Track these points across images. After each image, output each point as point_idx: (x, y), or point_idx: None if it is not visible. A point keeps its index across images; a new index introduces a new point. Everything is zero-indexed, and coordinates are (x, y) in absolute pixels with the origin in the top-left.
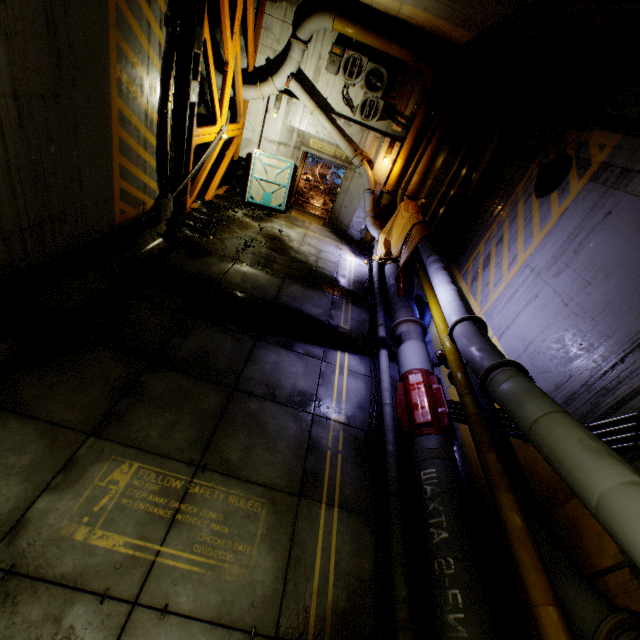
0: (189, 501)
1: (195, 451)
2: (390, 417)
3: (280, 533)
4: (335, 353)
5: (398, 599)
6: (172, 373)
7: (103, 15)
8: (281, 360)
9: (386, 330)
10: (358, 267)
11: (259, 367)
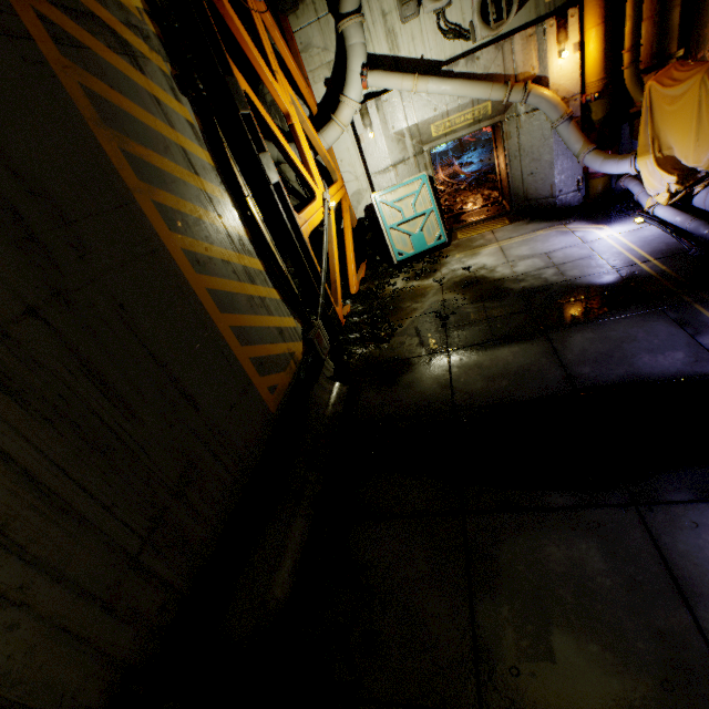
0: None
1: None
2: None
3: None
4: None
5: None
6: None
7: (68, 114)
8: None
9: None
10: (634, 236)
11: None
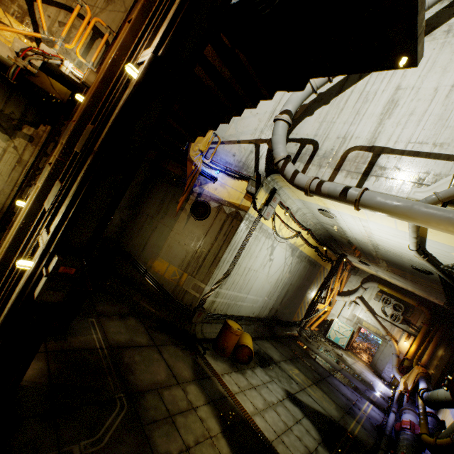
0: (313, 386)
1: (313, 380)
2: (390, 424)
3: (339, 411)
4: (365, 400)
5: (381, 446)
6: (305, 363)
7: (315, 276)
8: (340, 385)
9: (397, 412)
10: (385, 389)
11: (332, 380)
